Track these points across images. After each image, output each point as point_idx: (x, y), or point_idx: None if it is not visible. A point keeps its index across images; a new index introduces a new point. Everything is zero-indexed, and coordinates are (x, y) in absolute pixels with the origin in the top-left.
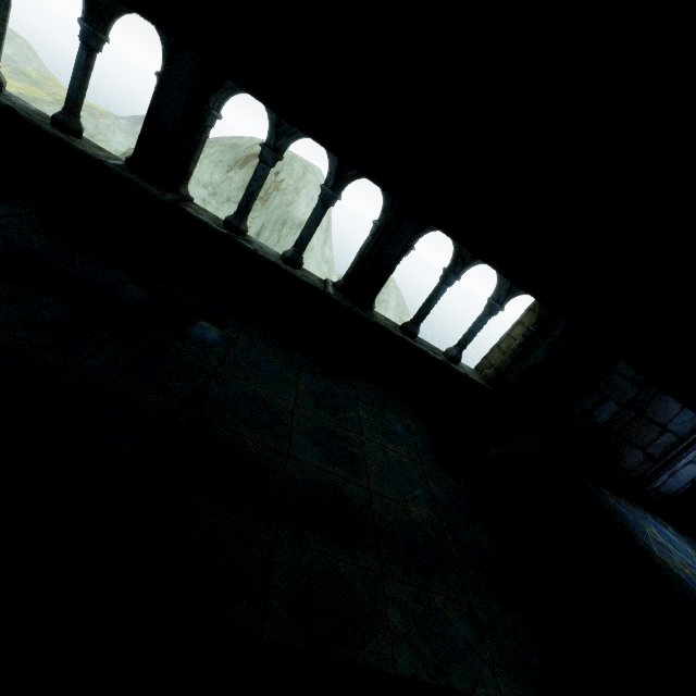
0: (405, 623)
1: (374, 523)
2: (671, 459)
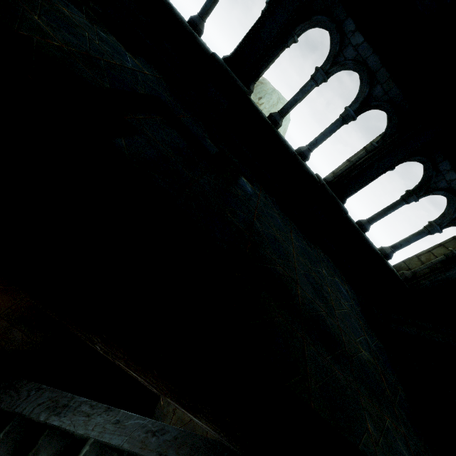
0: (376, 431)
1: (346, 351)
2: None
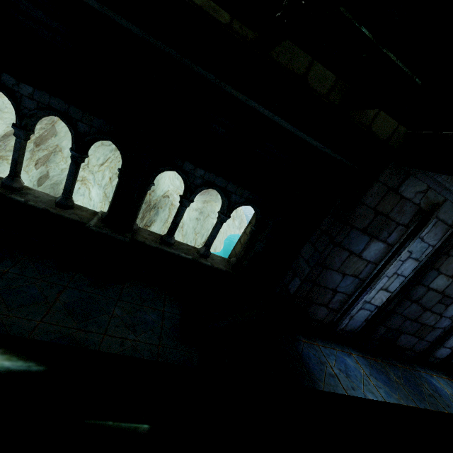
0: None
1: None
2: (348, 308)
